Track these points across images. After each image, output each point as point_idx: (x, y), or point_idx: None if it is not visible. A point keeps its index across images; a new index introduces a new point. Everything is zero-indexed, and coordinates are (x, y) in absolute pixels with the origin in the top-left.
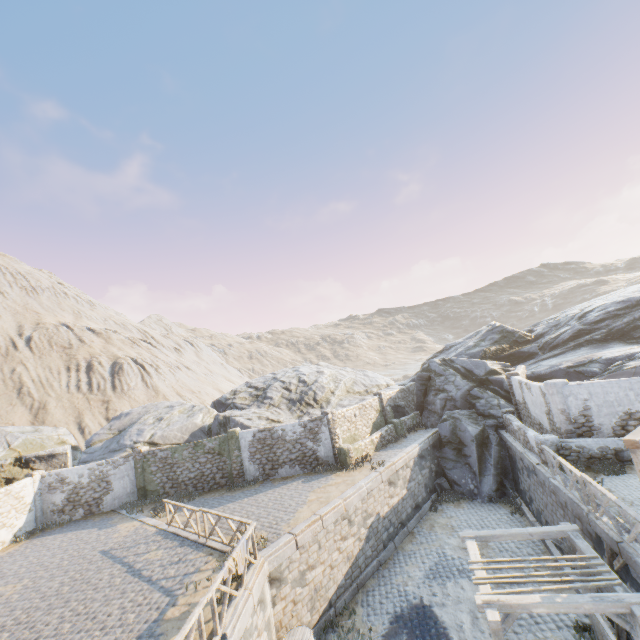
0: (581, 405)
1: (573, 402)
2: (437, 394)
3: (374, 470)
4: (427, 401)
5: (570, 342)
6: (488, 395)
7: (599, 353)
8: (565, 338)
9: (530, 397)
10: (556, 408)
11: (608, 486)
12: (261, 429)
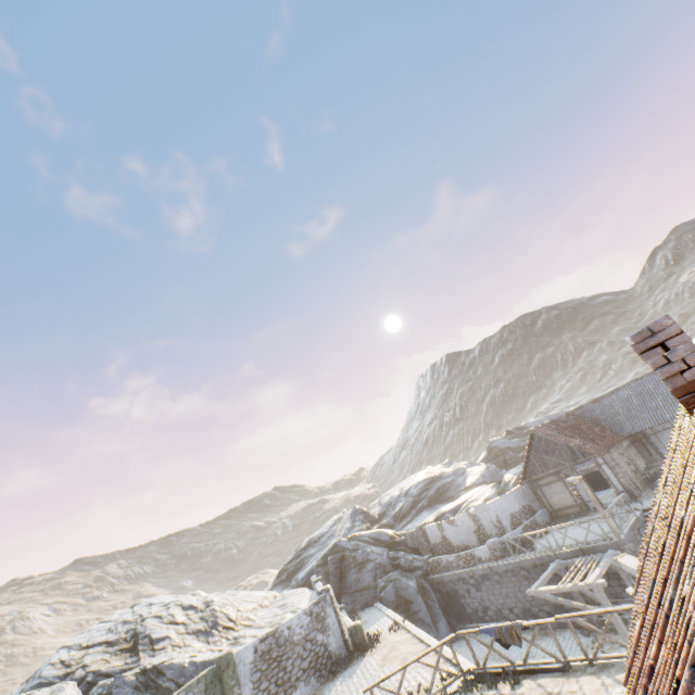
0: (495, 514)
1: (492, 513)
2: (361, 568)
3: (399, 630)
4: (347, 584)
5: (412, 510)
6: (402, 554)
7: (441, 509)
8: (408, 508)
9: (454, 529)
10: (487, 520)
11: (538, 548)
12: (263, 636)
